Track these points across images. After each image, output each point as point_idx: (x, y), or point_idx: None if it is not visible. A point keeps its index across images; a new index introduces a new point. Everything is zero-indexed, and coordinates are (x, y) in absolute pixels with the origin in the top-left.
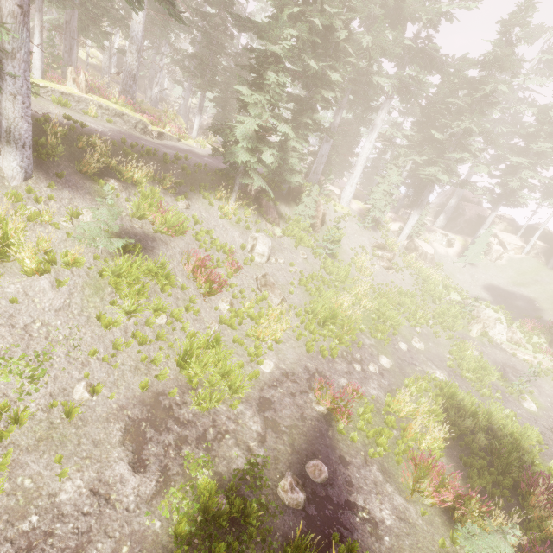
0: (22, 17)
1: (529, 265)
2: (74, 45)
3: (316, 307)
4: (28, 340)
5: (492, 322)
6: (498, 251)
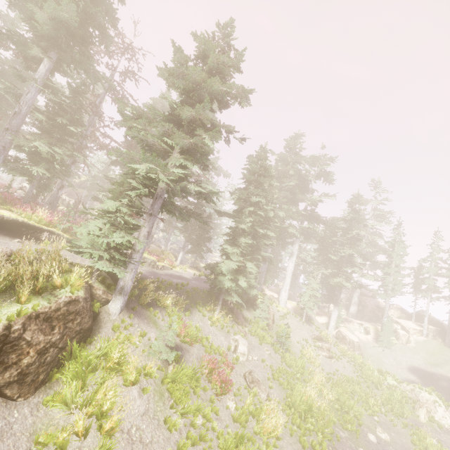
0: (147, 236)
1: (433, 346)
2: None
3: (295, 399)
4: (131, 444)
5: (432, 405)
6: (405, 335)
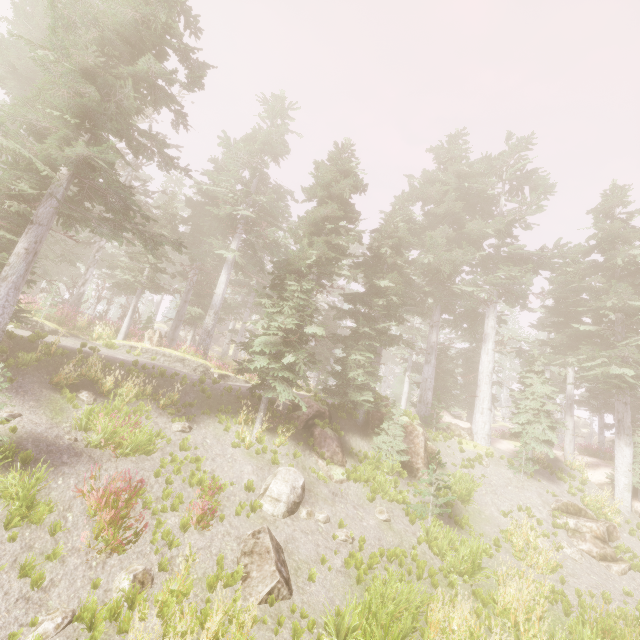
0: (26, 255)
1: None
2: (180, 325)
3: (343, 612)
4: None
5: None
6: None
